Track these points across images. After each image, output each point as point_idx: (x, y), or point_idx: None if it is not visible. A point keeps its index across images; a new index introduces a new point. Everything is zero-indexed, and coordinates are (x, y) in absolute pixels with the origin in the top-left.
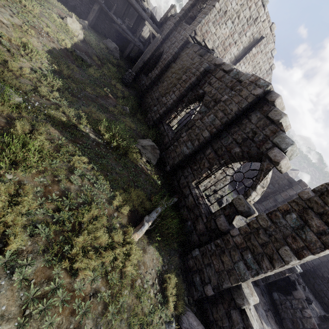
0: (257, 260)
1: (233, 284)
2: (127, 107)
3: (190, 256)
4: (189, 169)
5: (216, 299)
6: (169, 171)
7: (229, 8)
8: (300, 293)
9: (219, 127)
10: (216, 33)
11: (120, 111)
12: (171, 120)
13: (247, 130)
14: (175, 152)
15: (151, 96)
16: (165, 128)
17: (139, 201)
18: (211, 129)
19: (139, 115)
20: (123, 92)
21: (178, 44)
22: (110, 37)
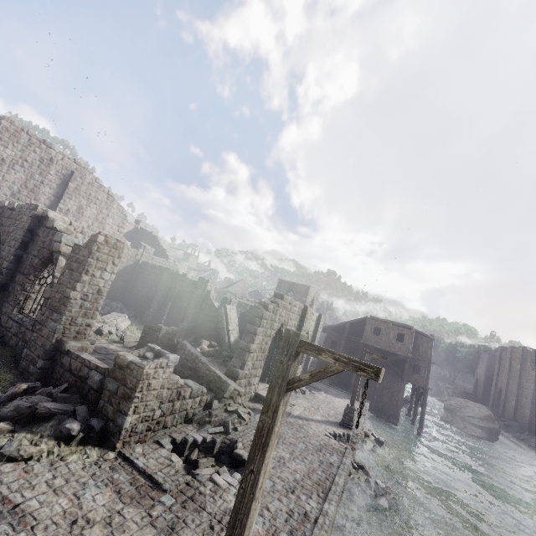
0: (59, 312)
1: (52, 341)
2: None
3: (23, 360)
4: (6, 305)
5: (53, 366)
6: None
7: (5, 156)
8: (181, 343)
9: (15, 253)
10: (7, 179)
11: None
12: None
13: (39, 243)
14: None
15: None
16: None
17: None
18: (9, 259)
19: None
20: None
21: None
22: None
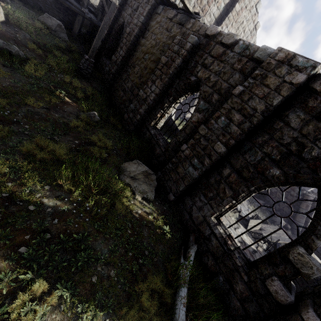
0: None
1: None
2: (95, 111)
3: None
4: (202, 197)
5: None
6: (173, 200)
7: None
8: None
9: (239, 137)
10: None
11: (87, 121)
12: (158, 120)
13: (285, 140)
14: (176, 174)
15: (122, 87)
16: (152, 133)
17: (155, 303)
18: (226, 140)
19: (112, 119)
20: (84, 90)
21: (144, 10)
22: (48, 10)
